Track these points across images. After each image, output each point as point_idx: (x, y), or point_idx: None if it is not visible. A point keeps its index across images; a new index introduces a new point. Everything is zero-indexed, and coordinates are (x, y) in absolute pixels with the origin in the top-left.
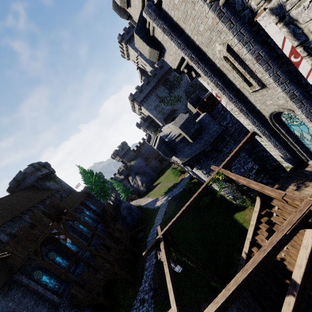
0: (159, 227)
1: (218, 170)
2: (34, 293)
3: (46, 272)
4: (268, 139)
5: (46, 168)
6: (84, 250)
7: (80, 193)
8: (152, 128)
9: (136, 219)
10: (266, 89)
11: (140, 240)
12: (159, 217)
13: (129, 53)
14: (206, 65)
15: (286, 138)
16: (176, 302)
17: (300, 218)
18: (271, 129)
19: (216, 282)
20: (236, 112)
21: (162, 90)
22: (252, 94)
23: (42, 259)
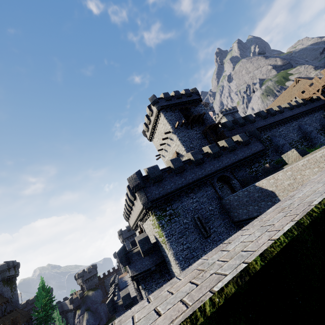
0: None
1: None
2: None
3: None
4: None
5: (14, 269)
6: None
7: (23, 313)
8: None
9: None
10: None
11: None
12: None
13: None
14: None
15: None
16: None
17: None
18: None
19: None
20: None
21: None
22: None
23: None
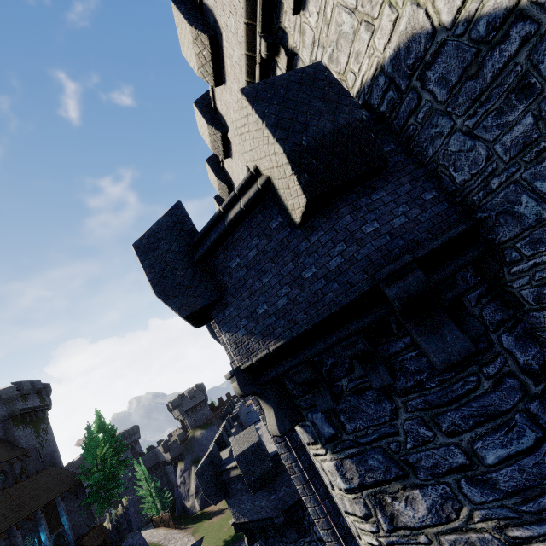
0: None
1: None
2: None
3: None
4: None
5: (39, 396)
6: None
7: (63, 475)
8: None
9: None
10: None
11: None
12: None
13: None
14: None
15: None
16: None
17: None
18: None
19: None
20: None
21: None
22: None
23: None
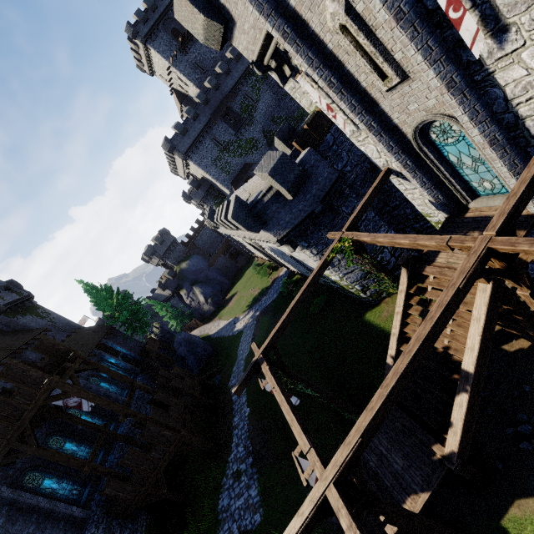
0: (254, 345)
1: (341, 236)
2: (31, 511)
3: (48, 472)
4: (412, 175)
5: (12, 291)
6: (121, 416)
7: (93, 329)
8: (212, 201)
9: (203, 358)
10: (408, 82)
11: (217, 386)
12: (244, 345)
13: (153, 61)
14: (311, 46)
15: (438, 169)
16: (306, 435)
17: (475, 261)
18: (416, 158)
19: (351, 412)
20: (360, 137)
21: (223, 129)
22: (387, 96)
23: (38, 448)
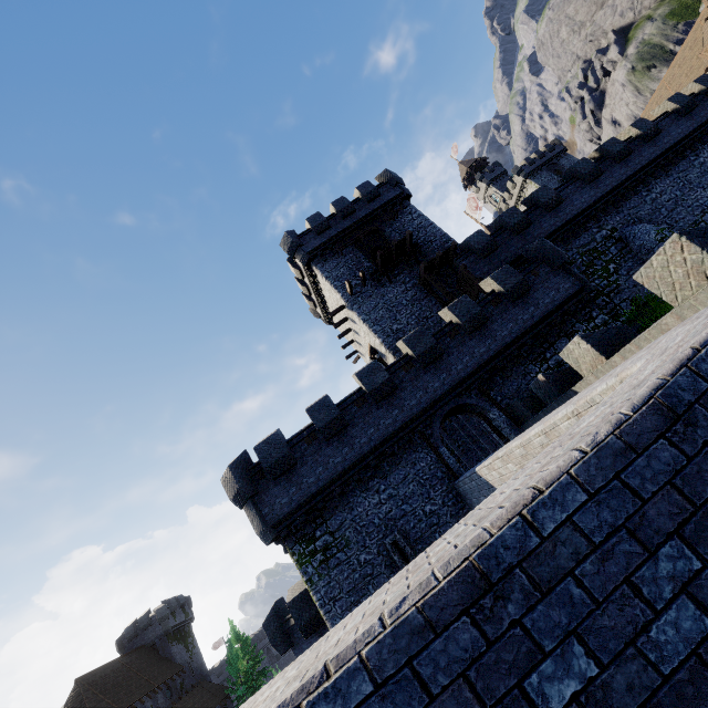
0: None
1: None
2: None
3: None
4: None
5: (183, 610)
6: None
7: (213, 689)
8: None
9: None
10: None
11: None
12: None
13: None
14: None
15: None
16: None
17: None
18: None
19: None
20: None
21: None
22: None
23: None
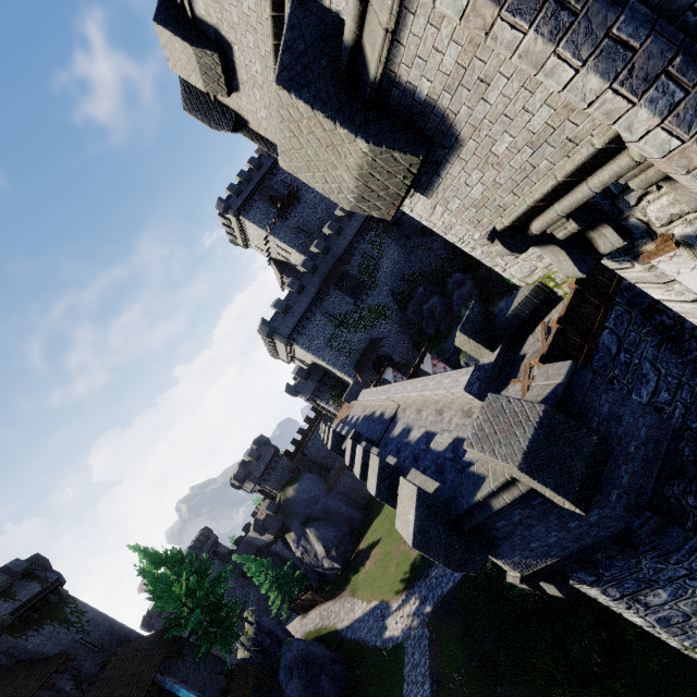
0: None
1: None
2: None
3: None
4: None
5: (32, 578)
6: None
7: (144, 646)
8: (328, 393)
9: None
10: None
11: None
12: None
13: (247, 233)
14: None
15: None
16: None
17: None
18: None
19: None
20: None
21: (338, 299)
22: None
23: None
